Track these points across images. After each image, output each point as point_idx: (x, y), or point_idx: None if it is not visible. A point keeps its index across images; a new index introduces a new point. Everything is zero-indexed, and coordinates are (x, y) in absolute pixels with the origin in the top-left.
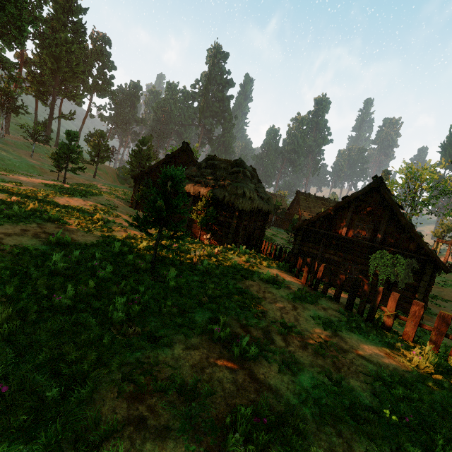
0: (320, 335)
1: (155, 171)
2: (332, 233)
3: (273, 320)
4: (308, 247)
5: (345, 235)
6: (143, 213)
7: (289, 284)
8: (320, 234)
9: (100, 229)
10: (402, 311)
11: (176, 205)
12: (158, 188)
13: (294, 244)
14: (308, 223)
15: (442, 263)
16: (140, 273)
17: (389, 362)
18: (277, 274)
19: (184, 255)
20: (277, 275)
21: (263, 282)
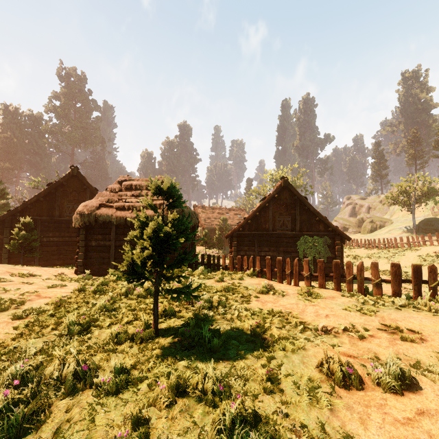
0: (376, 322)
1: (34, 207)
2: (262, 232)
3: (334, 328)
4: (245, 251)
5: (272, 231)
6: (137, 252)
7: (279, 289)
8: (252, 236)
9: (0, 308)
10: (330, 280)
11: (185, 229)
12: (43, 228)
13: (230, 252)
14: (240, 228)
15: (344, 234)
16: (152, 347)
17: (435, 320)
18: (266, 282)
19: (160, 298)
20: (267, 282)
21: (266, 295)
